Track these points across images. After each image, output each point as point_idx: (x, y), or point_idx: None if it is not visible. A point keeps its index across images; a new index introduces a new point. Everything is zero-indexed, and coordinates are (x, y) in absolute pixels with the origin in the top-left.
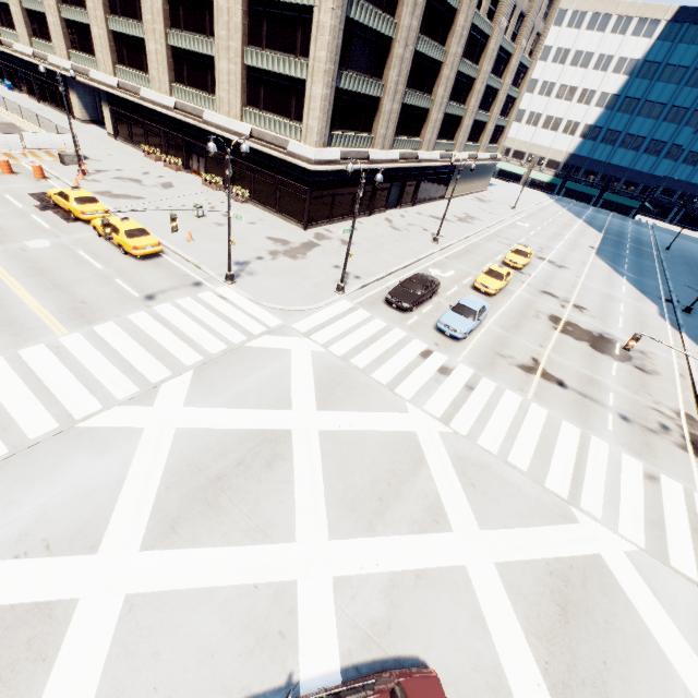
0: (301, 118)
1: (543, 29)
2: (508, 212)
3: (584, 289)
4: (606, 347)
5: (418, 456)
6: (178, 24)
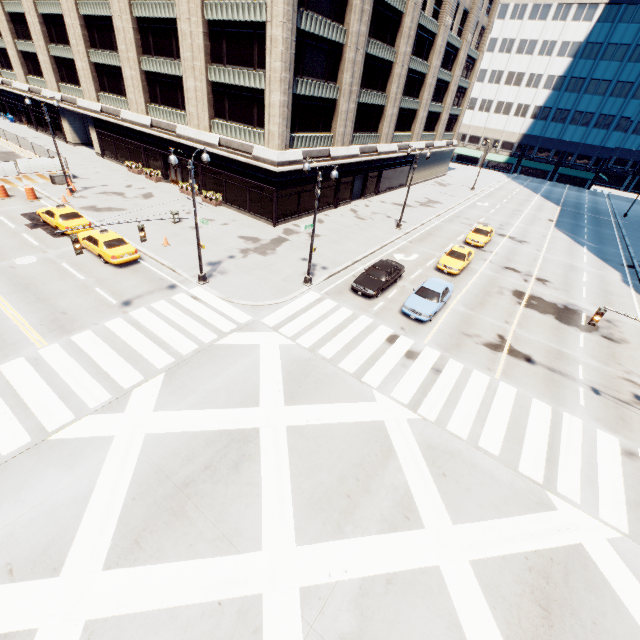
0: (263, 124)
1: (487, 23)
2: (468, 193)
3: (545, 262)
4: (572, 318)
5: (386, 447)
6: (149, 51)
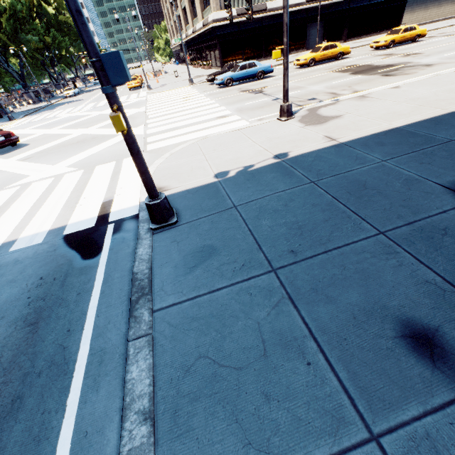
0: None
1: None
2: None
3: None
4: (375, 70)
5: None
6: None
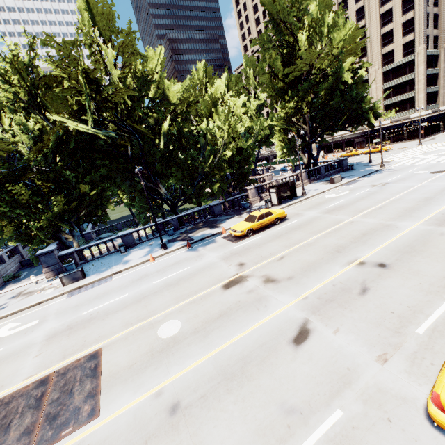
0: (412, 107)
1: None
2: None
3: None
4: None
5: None
6: None
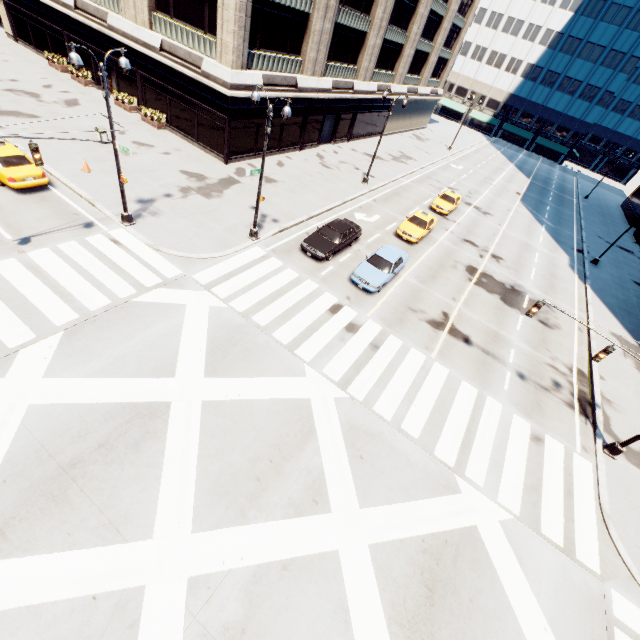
0: (216, 31)
1: None
2: (444, 152)
3: (504, 238)
4: (516, 300)
5: (308, 427)
6: None
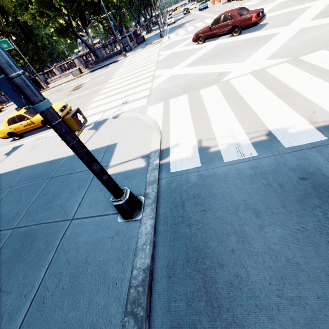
0: None
1: None
2: None
3: None
4: None
5: None
6: None
